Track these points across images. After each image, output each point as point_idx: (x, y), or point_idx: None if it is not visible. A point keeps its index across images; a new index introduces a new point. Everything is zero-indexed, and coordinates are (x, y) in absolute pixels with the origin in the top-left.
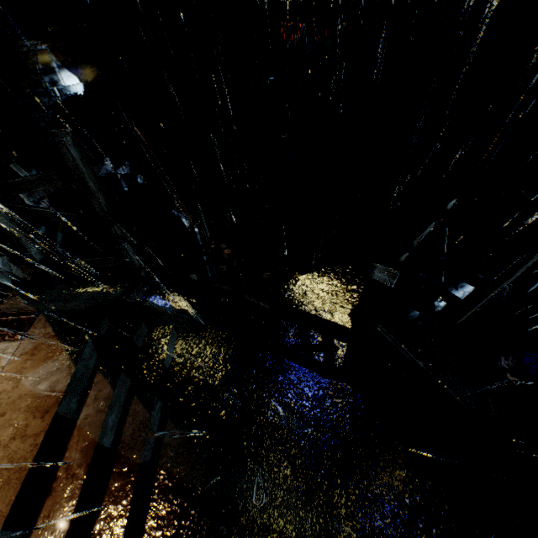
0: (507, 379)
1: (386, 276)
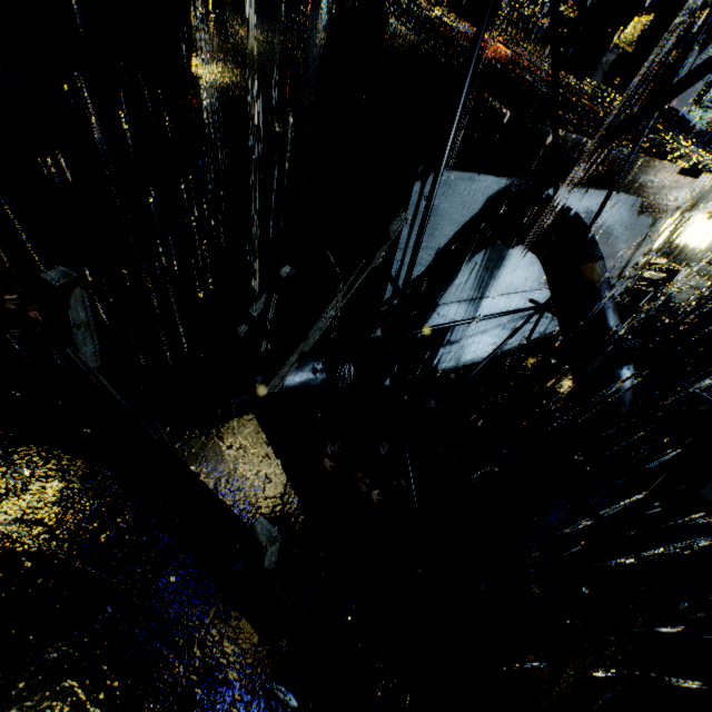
0: (323, 465)
1: (59, 275)
